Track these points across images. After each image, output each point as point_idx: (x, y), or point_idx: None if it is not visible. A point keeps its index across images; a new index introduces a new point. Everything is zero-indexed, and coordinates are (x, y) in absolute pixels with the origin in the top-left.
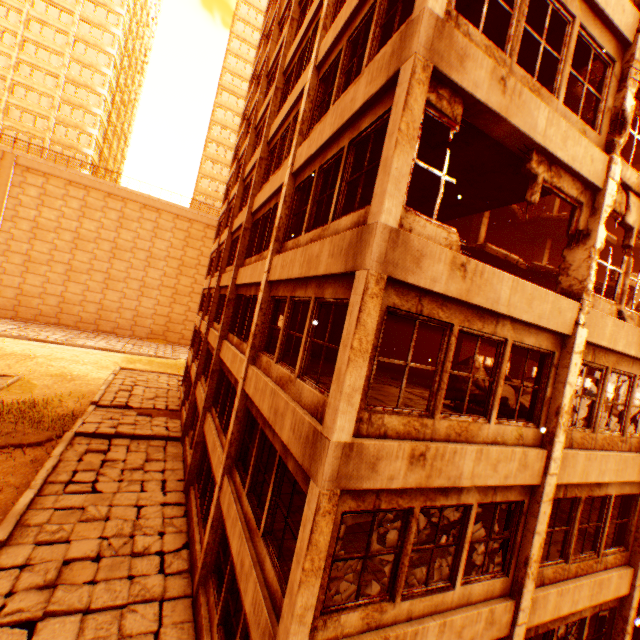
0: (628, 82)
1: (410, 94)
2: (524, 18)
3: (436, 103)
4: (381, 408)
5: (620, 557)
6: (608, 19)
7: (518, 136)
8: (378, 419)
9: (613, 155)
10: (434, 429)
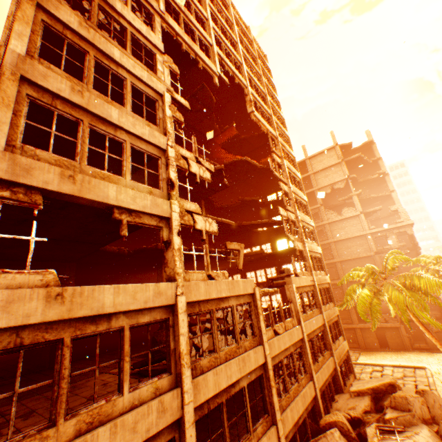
0: (170, 166)
1: None
2: (86, 143)
3: (12, 196)
4: None
5: (267, 423)
6: (148, 140)
7: (98, 202)
8: None
9: (172, 200)
10: (60, 434)
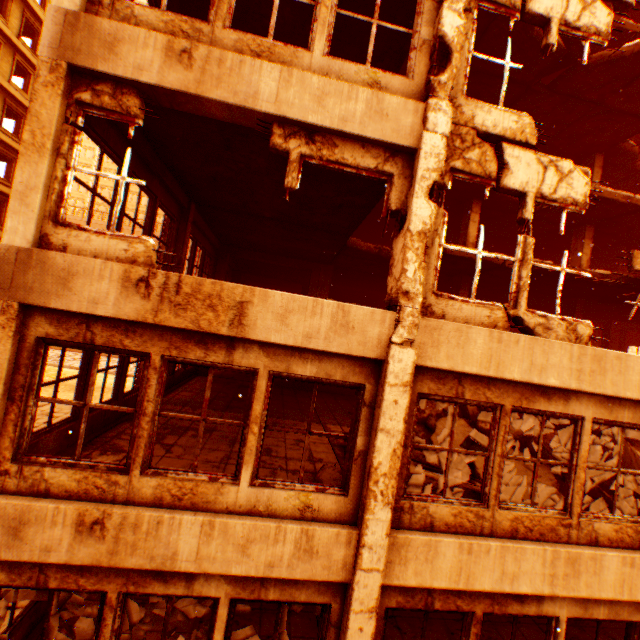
0: None
1: (35, 100)
2: None
3: (94, 101)
4: (47, 459)
5: None
6: None
7: (238, 111)
8: (36, 472)
9: (431, 99)
10: (133, 489)
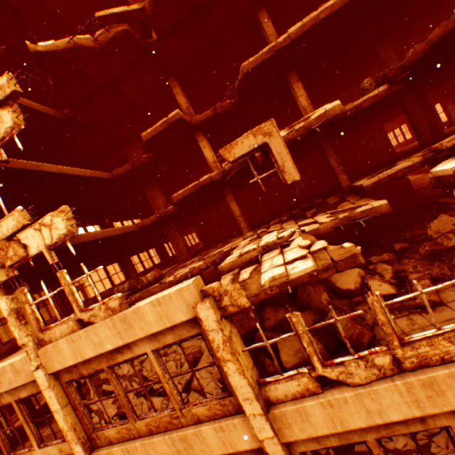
0: None
1: None
2: None
3: None
4: None
5: None
6: None
7: None
8: None
9: None
10: None
